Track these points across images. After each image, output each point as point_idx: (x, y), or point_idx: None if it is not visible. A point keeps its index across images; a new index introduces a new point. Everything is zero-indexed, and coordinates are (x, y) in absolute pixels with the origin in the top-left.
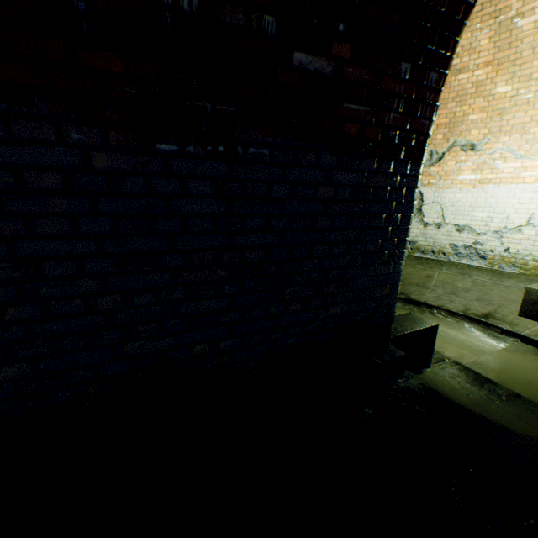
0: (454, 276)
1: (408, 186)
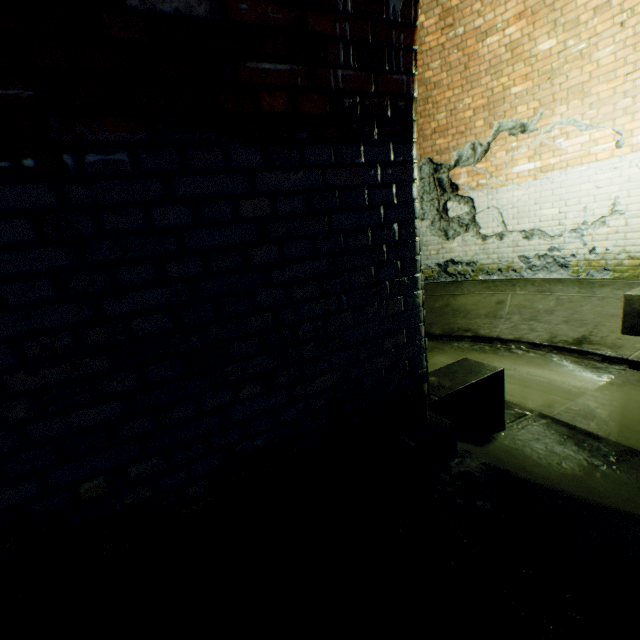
0: (532, 297)
1: (399, 179)
